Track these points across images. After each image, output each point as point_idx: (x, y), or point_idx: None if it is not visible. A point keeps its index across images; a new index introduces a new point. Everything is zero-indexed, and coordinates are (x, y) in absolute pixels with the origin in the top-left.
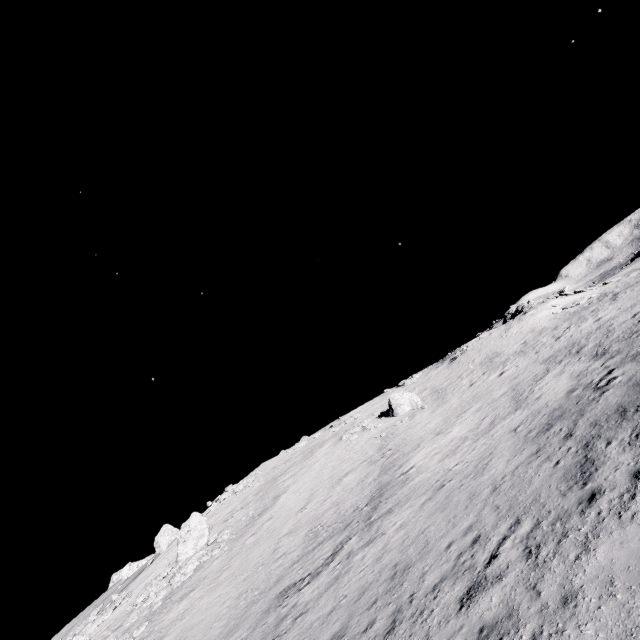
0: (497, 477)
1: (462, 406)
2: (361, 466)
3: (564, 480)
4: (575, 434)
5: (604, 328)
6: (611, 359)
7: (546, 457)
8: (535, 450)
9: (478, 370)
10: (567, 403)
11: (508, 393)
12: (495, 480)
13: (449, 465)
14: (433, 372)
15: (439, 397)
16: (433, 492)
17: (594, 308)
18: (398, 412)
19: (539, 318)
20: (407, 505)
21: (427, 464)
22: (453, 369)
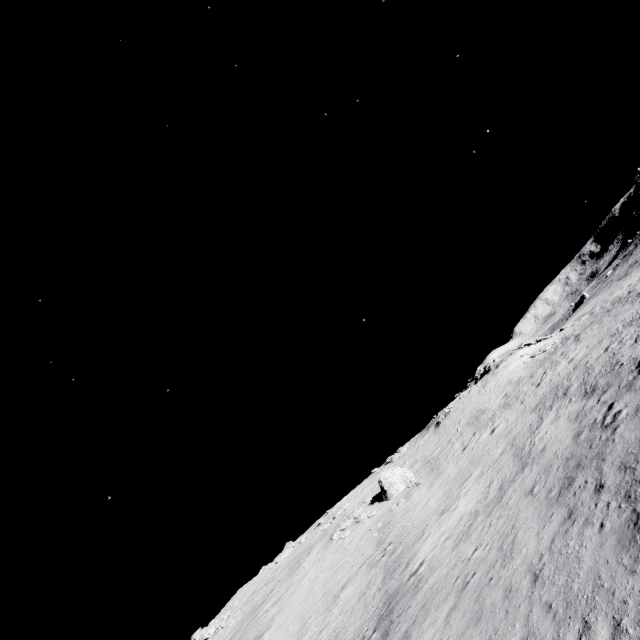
0: (532, 559)
1: (461, 474)
2: (360, 572)
3: (622, 549)
4: (606, 484)
5: (581, 366)
6: (604, 394)
7: (584, 520)
8: (566, 513)
9: (467, 431)
10: (579, 449)
11: (507, 450)
12: (531, 564)
13: (466, 552)
14: (420, 441)
15: (433, 468)
16: (456, 595)
17: (562, 351)
18: (392, 493)
19: (512, 369)
20: (427, 622)
21: (439, 555)
22: (440, 434)
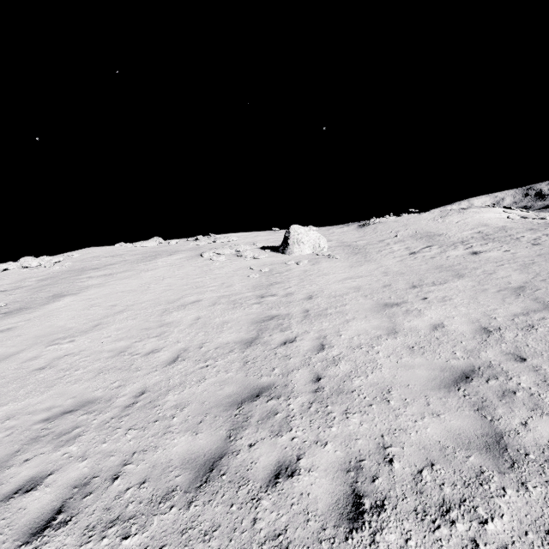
0: None
1: (419, 274)
2: (214, 303)
3: None
4: None
5: None
6: None
7: None
8: None
9: (413, 241)
10: None
11: None
12: None
13: (539, 440)
14: (337, 229)
15: (357, 253)
16: None
17: None
18: (293, 250)
19: (488, 217)
20: None
21: (393, 373)
22: (367, 233)
